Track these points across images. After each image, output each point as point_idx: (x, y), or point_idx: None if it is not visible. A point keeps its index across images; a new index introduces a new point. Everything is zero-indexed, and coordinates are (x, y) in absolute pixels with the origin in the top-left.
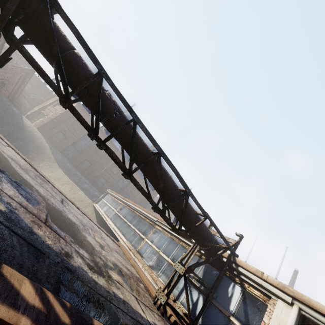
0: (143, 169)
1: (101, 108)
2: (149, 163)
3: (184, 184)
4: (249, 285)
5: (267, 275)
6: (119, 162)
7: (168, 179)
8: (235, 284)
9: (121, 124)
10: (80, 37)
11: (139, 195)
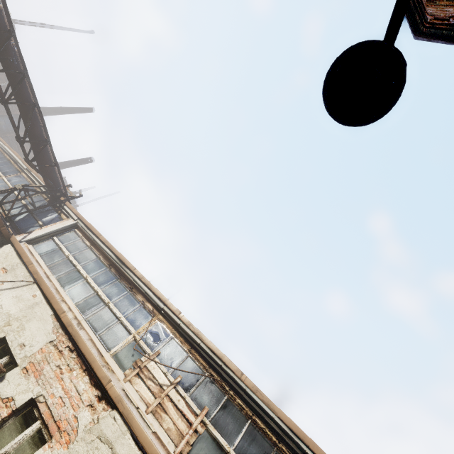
0: (20, 107)
1: (2, 50)
2: (26, 106)
3: (47, 134)
4: (64, 214)
5: (75, 210)
6: (1, 90)
7: (39, 126)
8: (57, 213)
9: (14, 69)
10: (6, 6)
11: (31, 155)
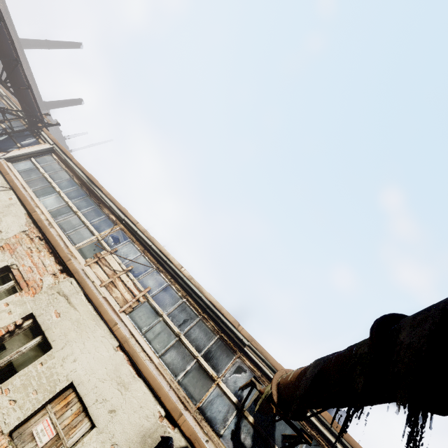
0: None
1: None
2: None
3: (17, 53)
4: (42, 140)
5: (52, 136)
6: None
7: (7, 43)
8: (35, 138)
9: None
10: None
11: None
